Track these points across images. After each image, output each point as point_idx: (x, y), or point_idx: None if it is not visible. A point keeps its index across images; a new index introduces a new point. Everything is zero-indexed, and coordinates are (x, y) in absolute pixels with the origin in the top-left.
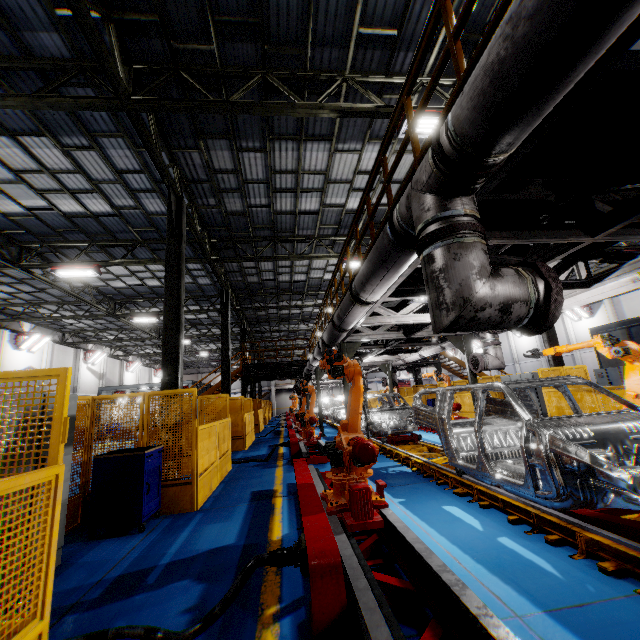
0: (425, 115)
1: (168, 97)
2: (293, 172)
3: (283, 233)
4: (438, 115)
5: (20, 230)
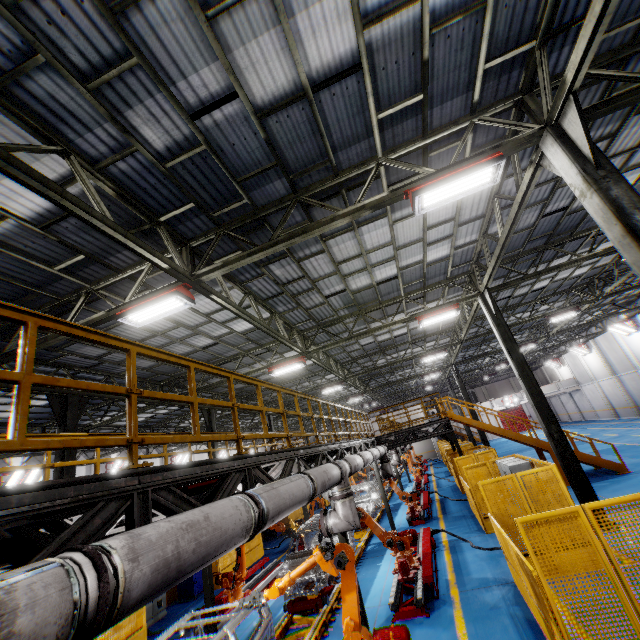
0: (132, 312)
1: (4, 345)
2: (153, 336)
3: (213, 360)
4: (143, 307)
5: (33, 420)
